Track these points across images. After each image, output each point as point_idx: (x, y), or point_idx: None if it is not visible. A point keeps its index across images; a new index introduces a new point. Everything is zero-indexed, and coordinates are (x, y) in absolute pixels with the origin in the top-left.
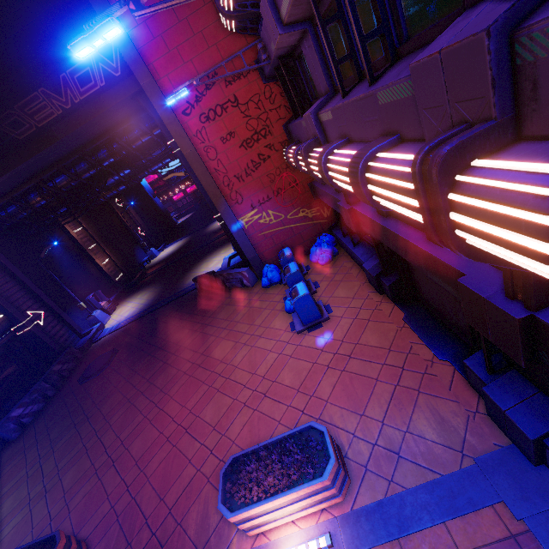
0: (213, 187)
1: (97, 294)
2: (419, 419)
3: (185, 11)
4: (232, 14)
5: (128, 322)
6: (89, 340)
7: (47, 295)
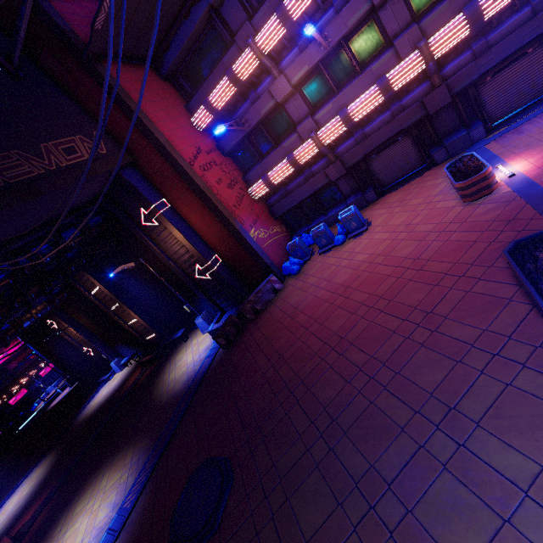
0: (226, 211)
1: None
2: None
3: (173, 115)
4: (219, 110)
5: (145, 479)
6: None
7: None
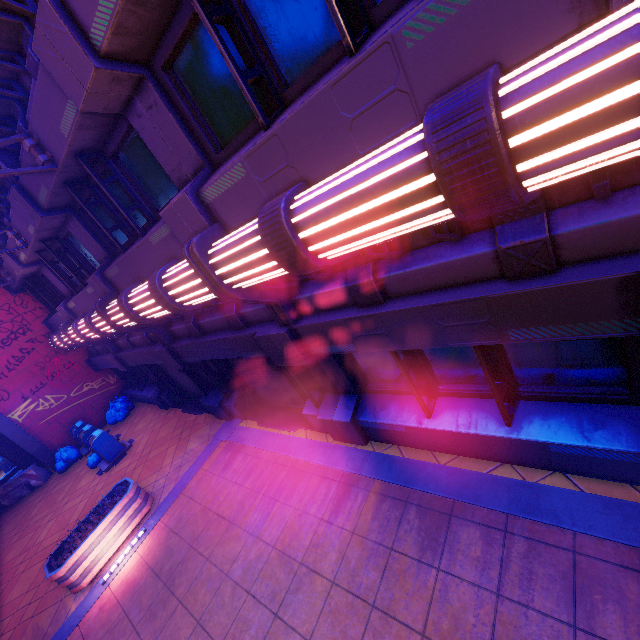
0: None
1: None
2: (191, 444)
3: None
4: None
5: None
6: None
7: None
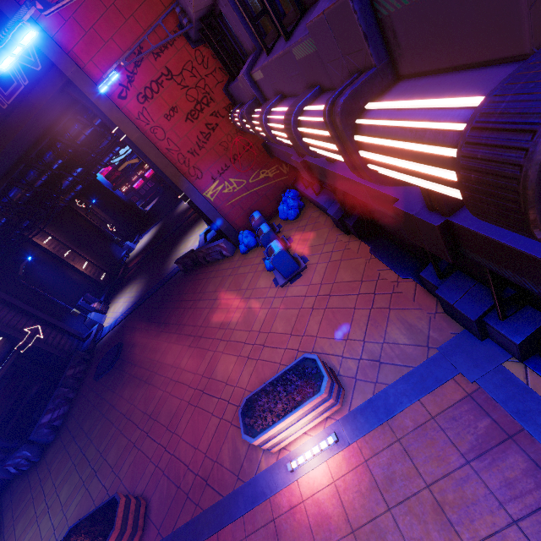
0: (170, 168)
1: (86, 298)
2: (392, 330)
3: None
4: None
5: (124, 317)
6: (93, 342)
7: (38, 310)
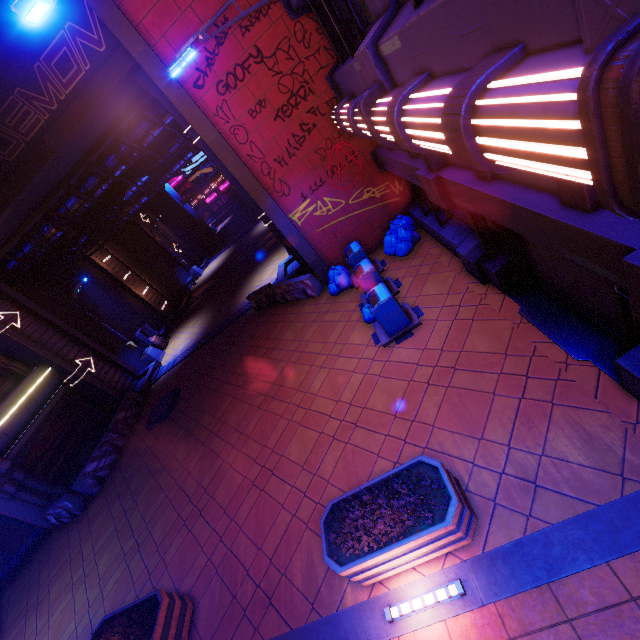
0: (250, 180)
1: (144, 329)
2: (558, 438)
3: None
4: None
5: (184, 357)
6: (148, 382)
7: (92, 339)
